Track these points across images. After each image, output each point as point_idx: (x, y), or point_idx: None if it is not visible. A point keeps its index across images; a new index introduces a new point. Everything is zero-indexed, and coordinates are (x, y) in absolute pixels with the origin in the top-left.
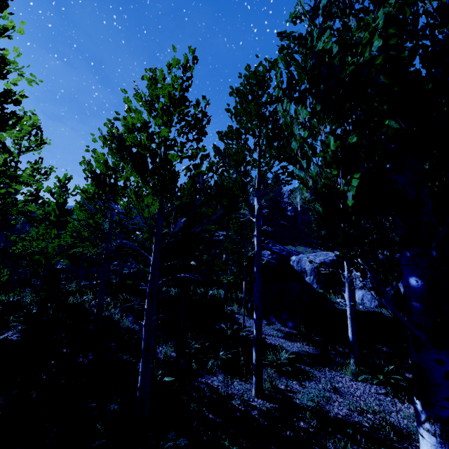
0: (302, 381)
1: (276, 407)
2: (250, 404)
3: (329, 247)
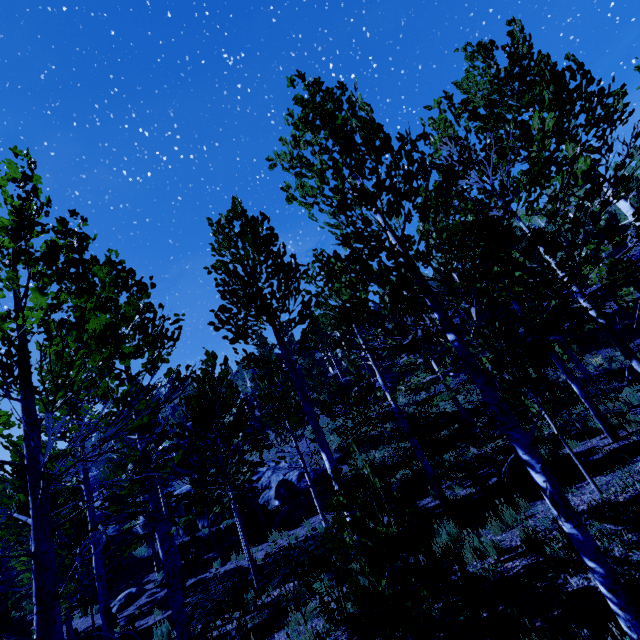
0: None
1: None
2: None
3: None
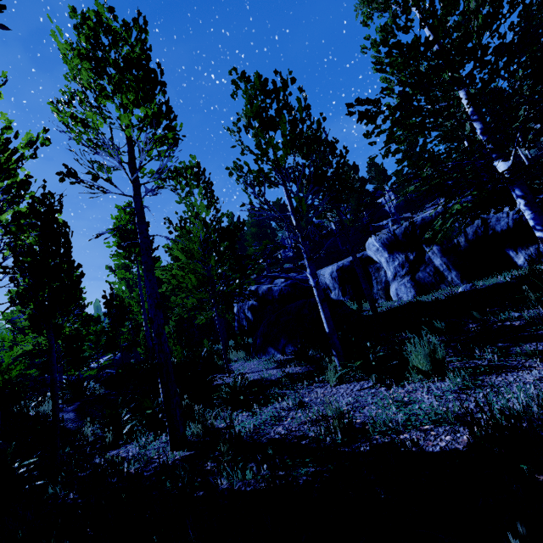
0: (258, 409)
1: (188, 455)
2: (155, 462)
3: None
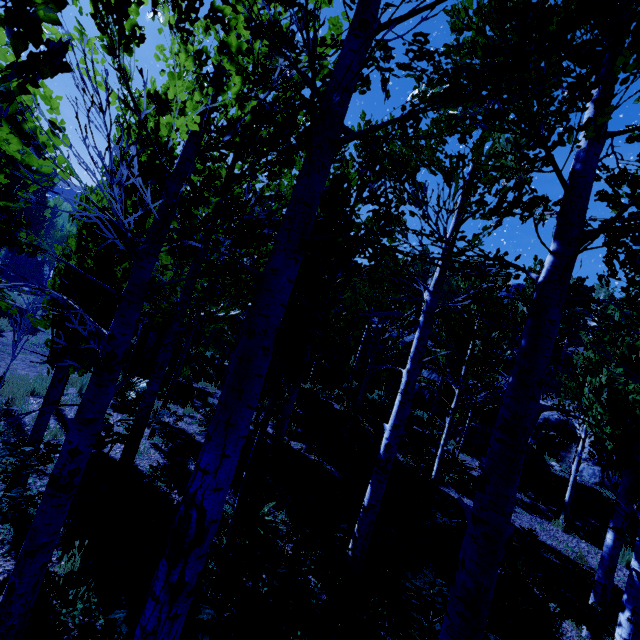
0: (518, 515)
1: None
2: None
3: (591, 456)
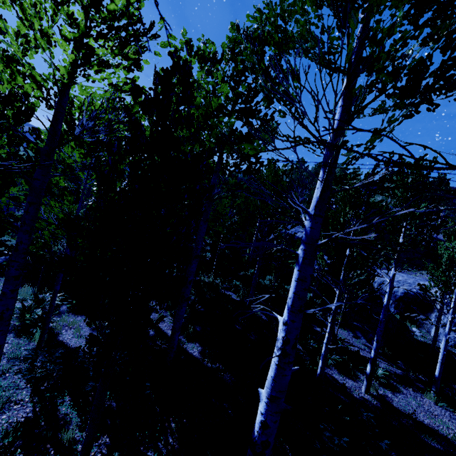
0: (394, 392)
1: (381, 404)
2: (363, 397)
3: None
